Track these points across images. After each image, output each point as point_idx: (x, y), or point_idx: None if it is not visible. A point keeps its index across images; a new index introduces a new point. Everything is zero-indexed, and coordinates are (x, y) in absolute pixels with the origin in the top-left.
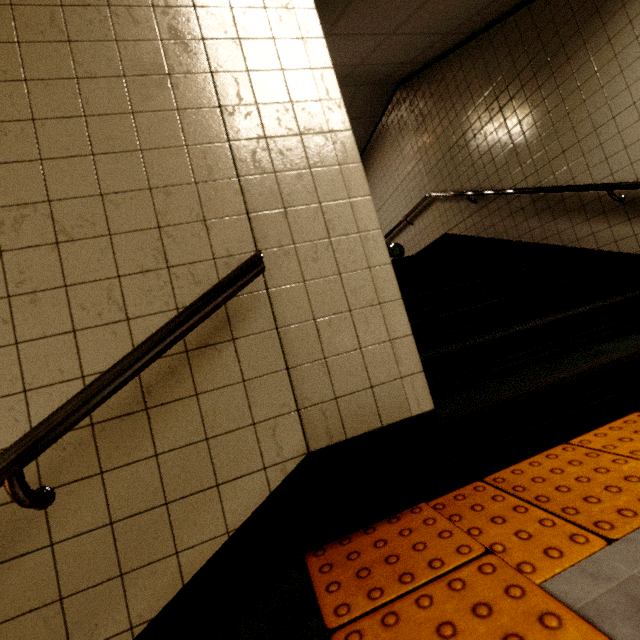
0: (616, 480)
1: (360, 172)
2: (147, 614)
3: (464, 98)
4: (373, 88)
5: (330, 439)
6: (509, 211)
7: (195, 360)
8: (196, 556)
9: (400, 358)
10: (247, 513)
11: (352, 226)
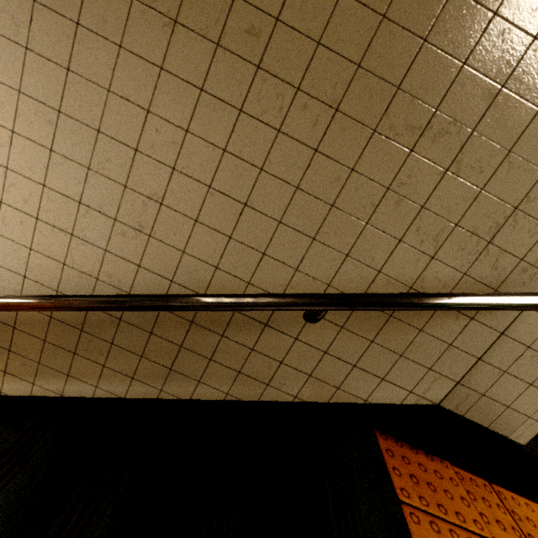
0: None
1: None
2: (305, 398)
3: None
4: None
5: (455, 409)
6: None
7: (440, 312)
8: (344, 397)
9: None
10: (381, 401)
11: None
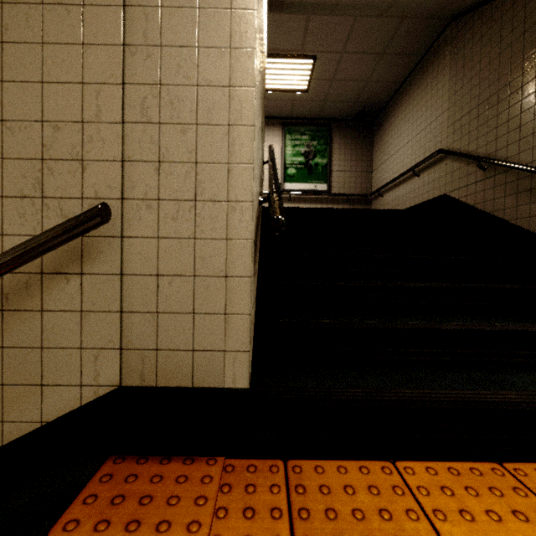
0: (384, 535)
1: (250, 136)
2: None
3: (515, 46)
4: (421, 21)
5: (142, 381)
6: (516, 189)
7: (47, 282)
8: (15, 429)
9: (230, 333)
10: (59, 414)
11: (223, 193)
